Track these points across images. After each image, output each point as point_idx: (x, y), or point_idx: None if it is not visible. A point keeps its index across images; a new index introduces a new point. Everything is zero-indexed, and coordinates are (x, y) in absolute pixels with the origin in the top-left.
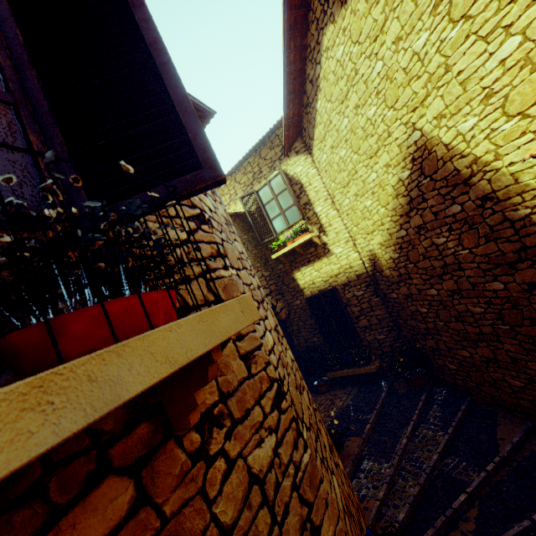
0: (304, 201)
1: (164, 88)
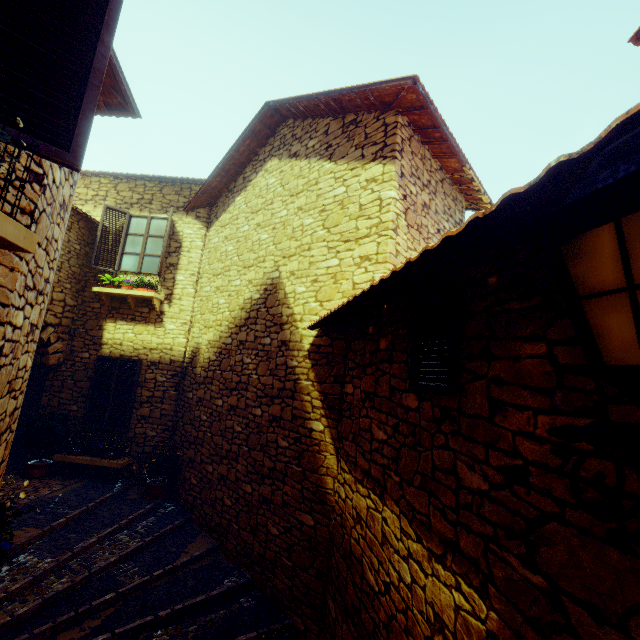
0: (172, 261)
1: (83, 94)
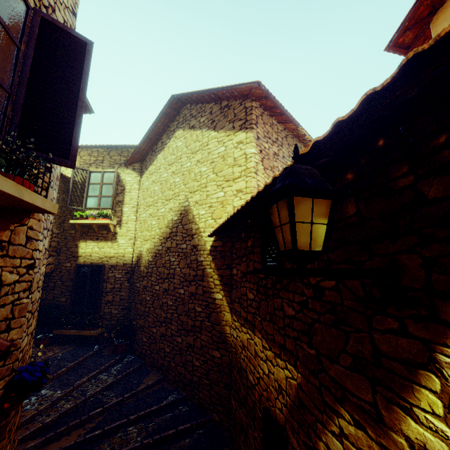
0: (120, 199)
1: (73, 129)
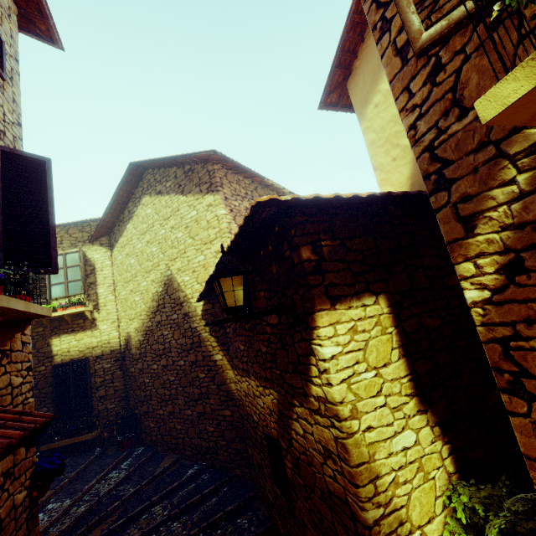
0: (91, 280)
1: (49, 240)
